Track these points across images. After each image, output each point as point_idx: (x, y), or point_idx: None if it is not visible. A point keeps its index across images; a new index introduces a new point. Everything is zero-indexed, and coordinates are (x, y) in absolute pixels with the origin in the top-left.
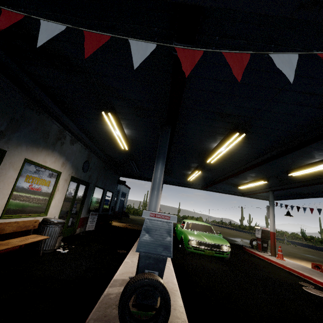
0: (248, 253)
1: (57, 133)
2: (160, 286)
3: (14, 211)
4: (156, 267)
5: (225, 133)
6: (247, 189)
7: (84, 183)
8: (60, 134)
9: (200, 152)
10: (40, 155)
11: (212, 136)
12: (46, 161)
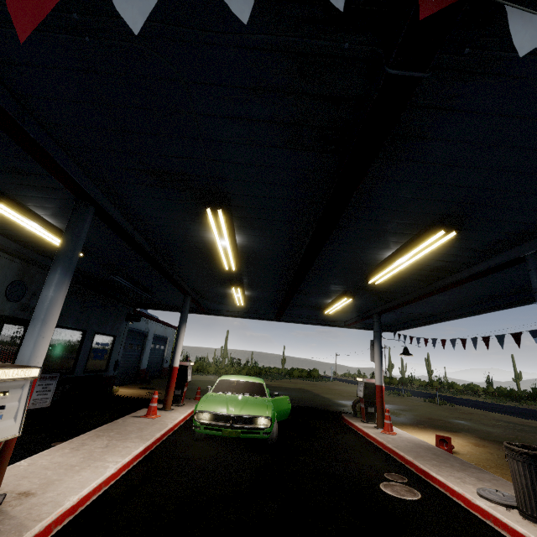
0: (343, 426)
1: None
2: None
3: None
4: None
5: (204, 213)
6: (344, 313)
7: (19, 323)
8: None
9: (205, 252)
10: None
11: (189, 218)
12: None
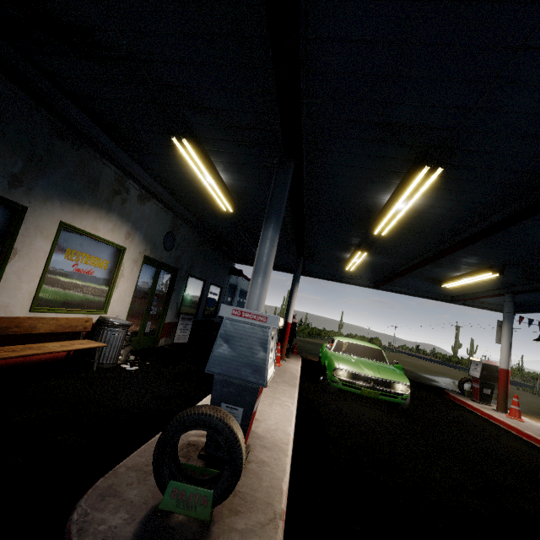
0: (451, 401)
1: (113, 183)
2: (225, 429)
3: (52, 302)
4: (240, 400)
5: (403, 172)
6: (461, 288)
7: (169, 269)
8: (118, 185)
9: (360, 214)
10: (87, 218)
11: (378, 178)
12: (98, 228)
